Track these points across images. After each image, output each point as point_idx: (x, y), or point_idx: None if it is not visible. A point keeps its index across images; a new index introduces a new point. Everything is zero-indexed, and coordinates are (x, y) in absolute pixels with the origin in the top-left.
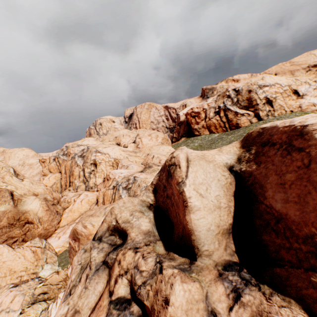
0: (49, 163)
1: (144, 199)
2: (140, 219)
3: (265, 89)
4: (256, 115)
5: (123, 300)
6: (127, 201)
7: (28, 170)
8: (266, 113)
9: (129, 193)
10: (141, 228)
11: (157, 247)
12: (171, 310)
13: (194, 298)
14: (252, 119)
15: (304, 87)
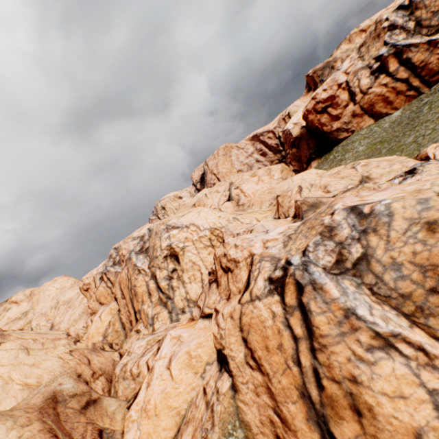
0: (95, 287)
1: None
2: None
3: None
4: None
5: None
6: None
7: (65, 313)
8: None
9: (370, 289)
10: None
11: None
12: None
13: None
14: None
15: None
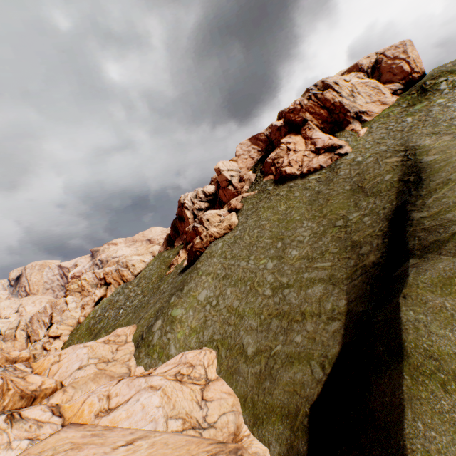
0: None
1: None
2: None
3: None
4: None
5: None
6: None
7: None
8: None
9: None
10: None
11: None
12: None
13: None
14: None
15: None
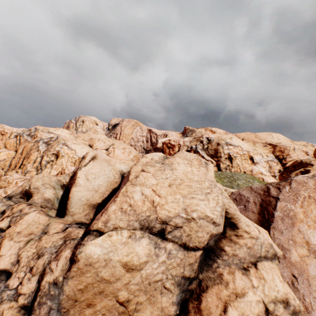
0: (9, 137)
1: (61, 179)
2: (48, 189)
3: (230, 147)
4: (218, 165)
5: (0, 229)
6: (46, 175)
7: None
8: (226, 166)
9: None
10: (44, 194)
11: (50, 212)
12: (21, 221)
13: (39, 221)
14: (214, 167)
15: (258, 157)
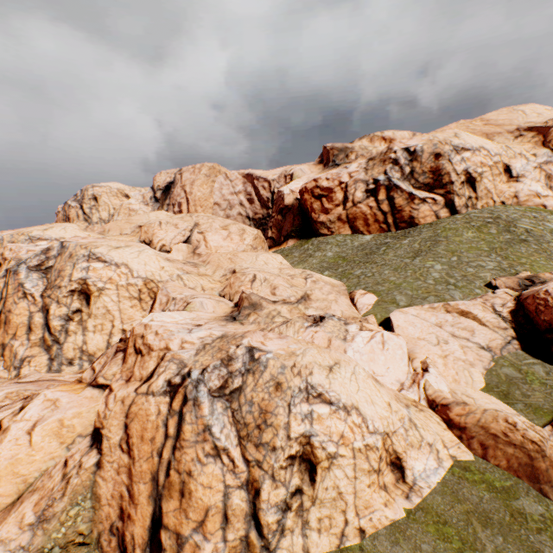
0: None
1: None
2: None
3: (465, 155)
4: (449, 203)
5: None
6: None
7: None
8: (465, 201)
9: (233, 412)
10: None
11: None
12: None
13: None
14: (441, 211)
15: (520, 163)
